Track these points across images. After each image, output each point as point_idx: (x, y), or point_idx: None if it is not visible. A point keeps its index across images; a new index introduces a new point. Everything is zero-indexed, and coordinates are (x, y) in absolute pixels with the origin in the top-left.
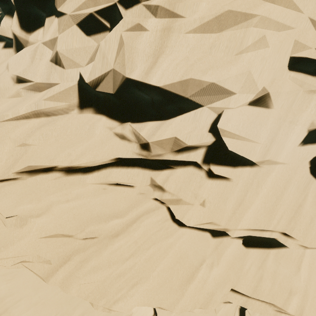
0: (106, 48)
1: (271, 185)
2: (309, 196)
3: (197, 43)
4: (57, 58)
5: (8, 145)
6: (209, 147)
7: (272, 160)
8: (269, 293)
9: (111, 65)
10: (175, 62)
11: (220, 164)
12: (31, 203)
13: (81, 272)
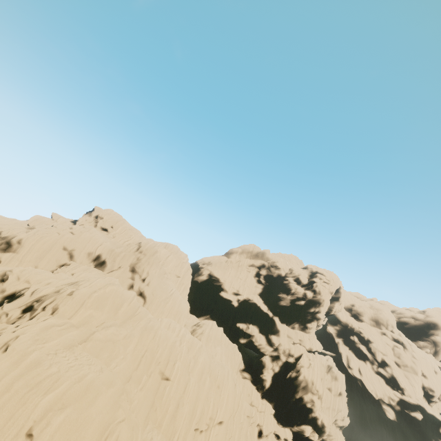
0: None
1: None
2: None
3: None
4: (439, 410)
5: None
6: None
7: None
8: None
9: None
10: None
11: None
12: None
13: None
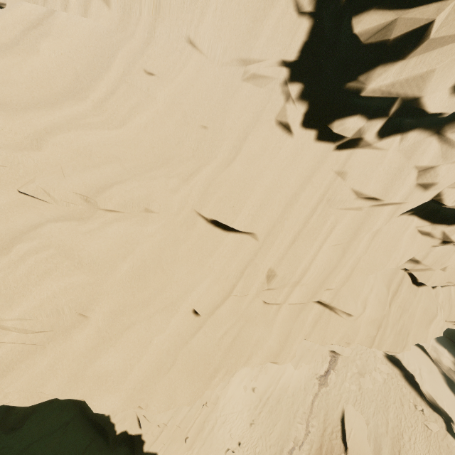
0: None
1: None
2: None
3: None
4: (432, 184)
5: (352, 259)
6: None
7: None
8: None
9: None
10: None
11: None
12: (357, 299)
13: (386, 336)
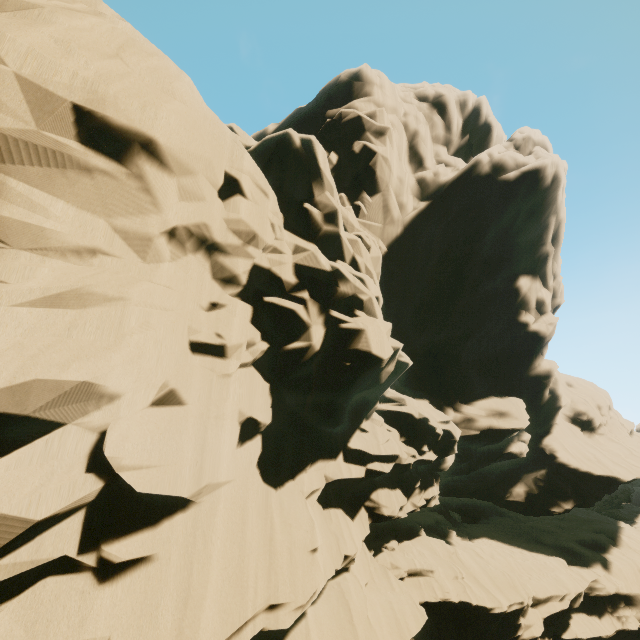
0: None
1: (225, 527)
2: (275, 518)
3: (41, 322)
4: None
5: None
6: (91, 506)
7: (213, 483)
8: None
9: None
10: None
11: (125, 534)
12: None
13: None
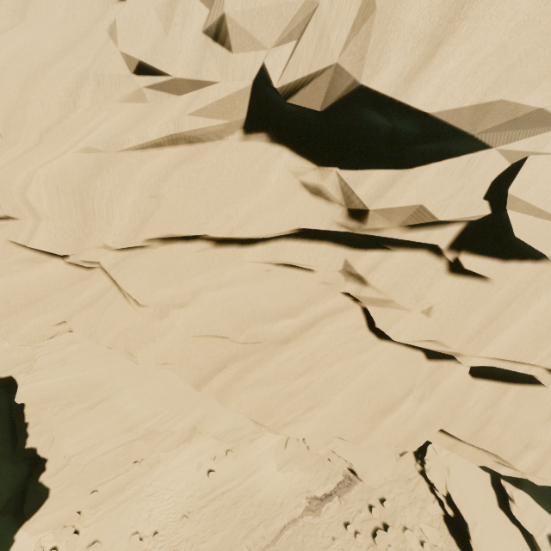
0: (332, 15)
1: None
2: None
3: (537, 10)
4: (221, 27)
5: (132, 193)
6: (470, 223)
7: None
8: (494, 441)
9: (335, 55)
10: (475, 60)
11: (480, 253)
12: (171, 286)
13: (242, 384)
